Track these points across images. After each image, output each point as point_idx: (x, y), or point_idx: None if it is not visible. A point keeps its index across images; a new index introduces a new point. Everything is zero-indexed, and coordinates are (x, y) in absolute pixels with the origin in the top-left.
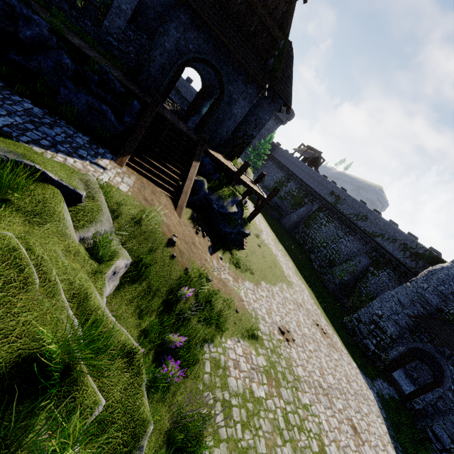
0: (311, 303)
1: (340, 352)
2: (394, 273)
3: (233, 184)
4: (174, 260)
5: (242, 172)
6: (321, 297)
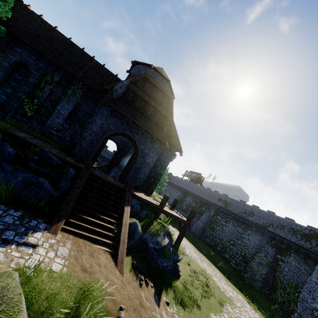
0: None
1: None
2: (299, 256)
3: (158, 216)
4: None
5: (164, 204)
6: (257, 302)
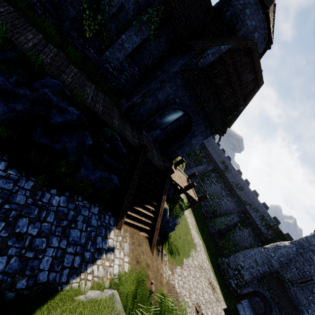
0: (205, 260)
1: (220, 303)
2: (253, 232)
3: (179, 194)
4: (151, 306)
5: (189, 189)
6: (208, 245)
